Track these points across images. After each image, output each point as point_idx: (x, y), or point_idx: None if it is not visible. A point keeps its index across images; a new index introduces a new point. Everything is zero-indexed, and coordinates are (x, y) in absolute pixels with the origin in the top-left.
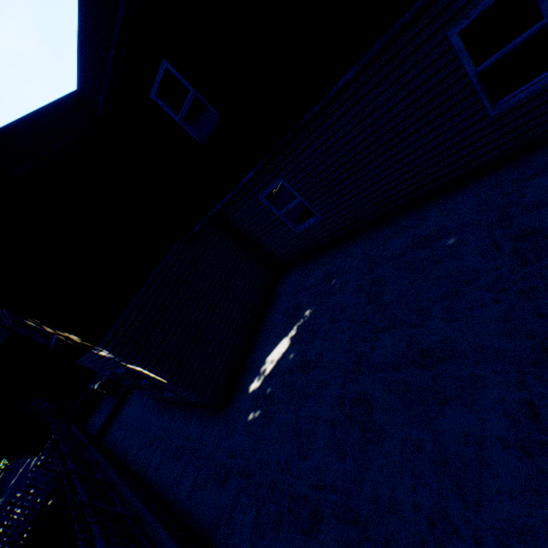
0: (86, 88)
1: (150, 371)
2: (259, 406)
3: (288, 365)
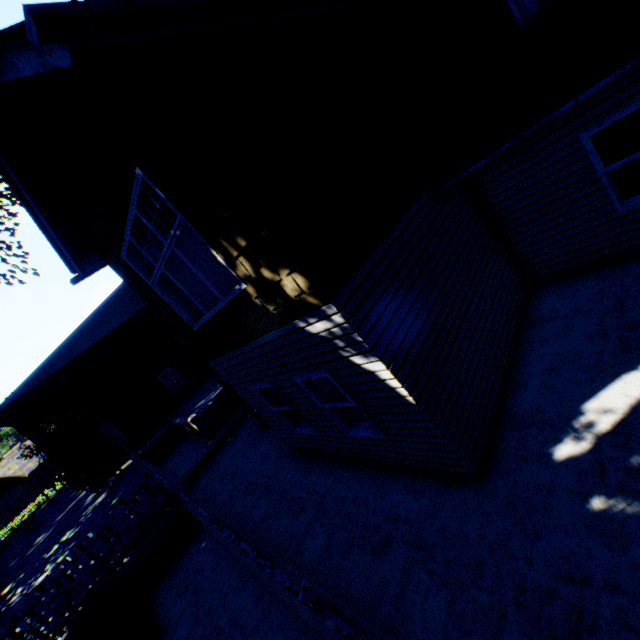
0: None
1: (393, 374)
2: (620, 487)
3: None
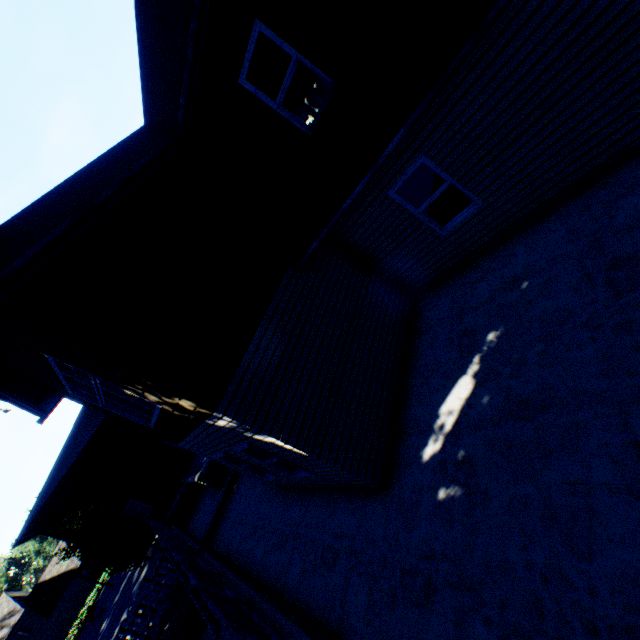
0: (157, 110)
1: (284, 441)
2: (452, 478)
3: (485, 412)
